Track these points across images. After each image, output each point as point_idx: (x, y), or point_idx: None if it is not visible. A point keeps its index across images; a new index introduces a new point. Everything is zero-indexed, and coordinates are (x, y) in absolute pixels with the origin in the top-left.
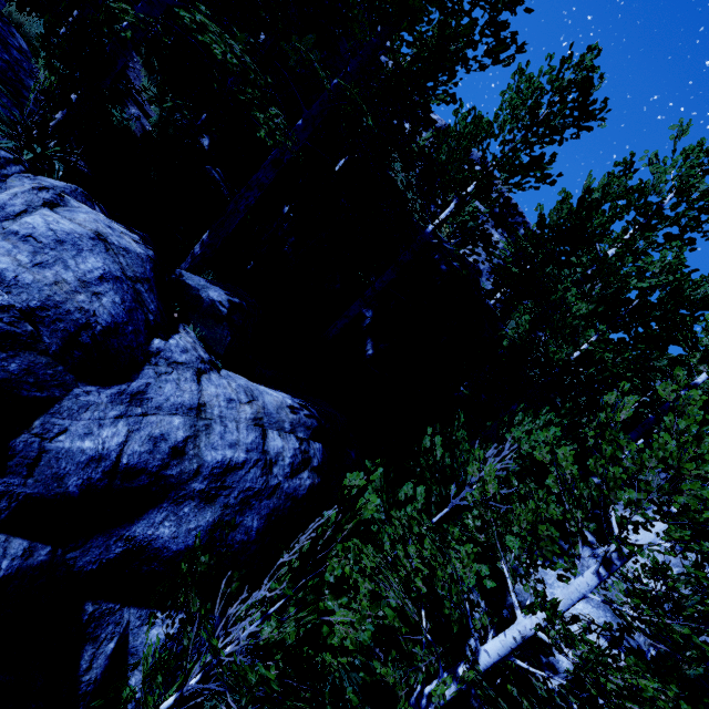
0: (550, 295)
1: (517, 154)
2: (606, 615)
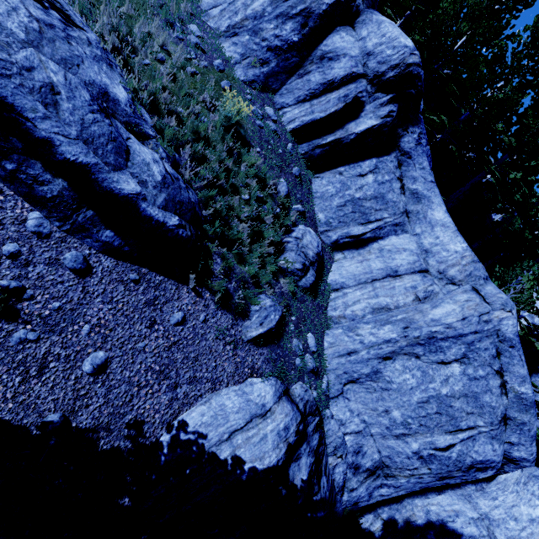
0: (528, 211)
1: (537, 159)
2: (530, 318)
